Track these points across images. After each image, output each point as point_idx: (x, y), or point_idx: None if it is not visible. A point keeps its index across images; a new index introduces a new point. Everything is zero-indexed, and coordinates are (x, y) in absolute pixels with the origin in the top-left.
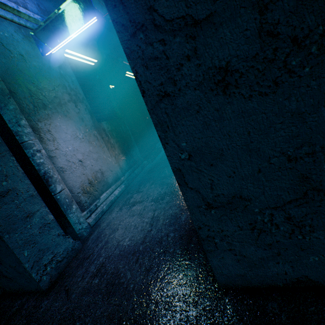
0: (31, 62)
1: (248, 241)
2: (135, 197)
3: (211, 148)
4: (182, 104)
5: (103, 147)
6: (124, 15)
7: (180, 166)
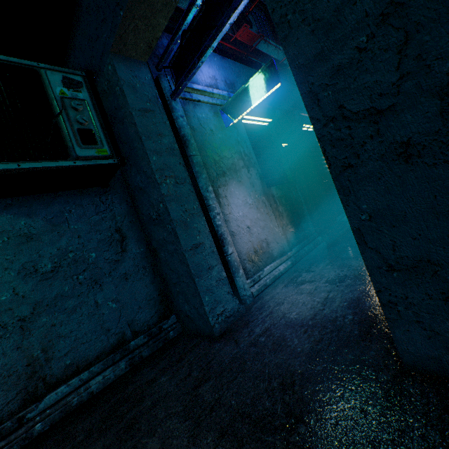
0: (217, 135)
1: (440, 314)
2: (304, 276)
3: (393, 210)
4: (364, 172)
5: (271, 214)
6: (319, 113)
7: (359, 226)
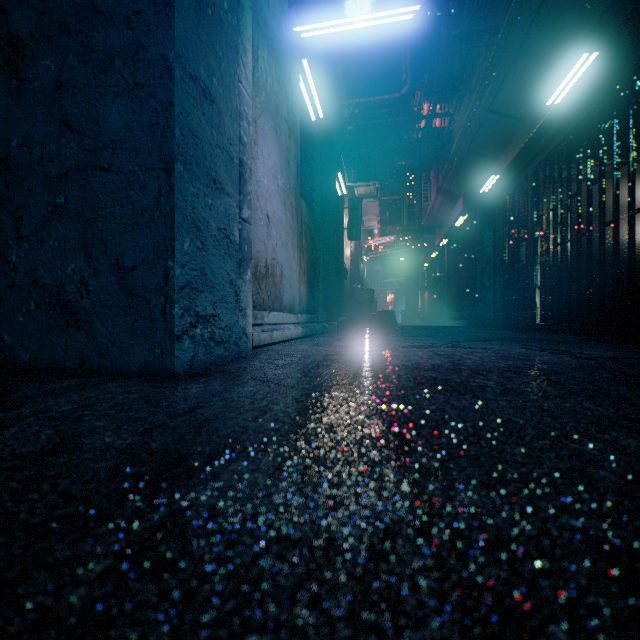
0: (272, 19)
1: None
2: (343, 343)
3: None
4: None
5: (294, 236)
6: None
7: None
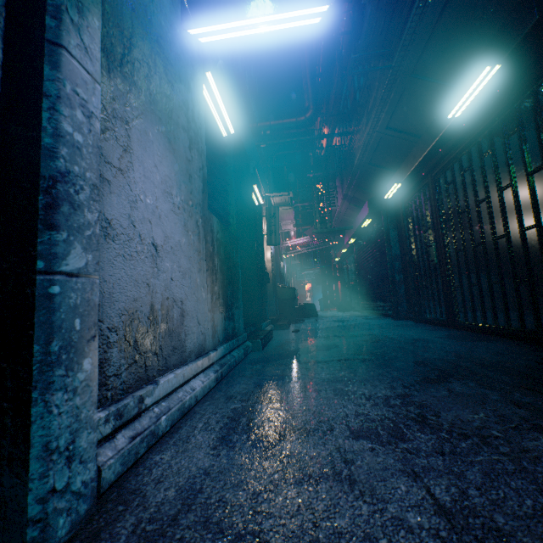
0: (159, 14)
1: None
2: (267, 413)
3: None
4: None
5: (202, 258)
6: None
7: None
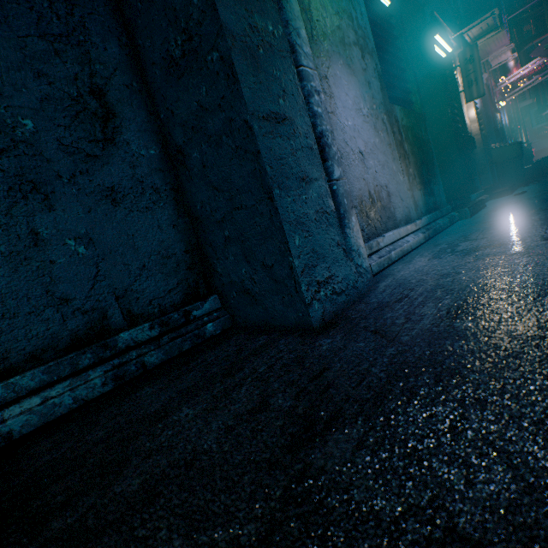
0: None
1: None
2: (467, 245)
3: None
4: None
5: (393, 149)
6: None
7: None
